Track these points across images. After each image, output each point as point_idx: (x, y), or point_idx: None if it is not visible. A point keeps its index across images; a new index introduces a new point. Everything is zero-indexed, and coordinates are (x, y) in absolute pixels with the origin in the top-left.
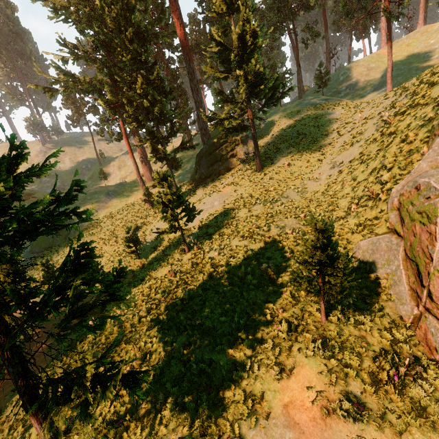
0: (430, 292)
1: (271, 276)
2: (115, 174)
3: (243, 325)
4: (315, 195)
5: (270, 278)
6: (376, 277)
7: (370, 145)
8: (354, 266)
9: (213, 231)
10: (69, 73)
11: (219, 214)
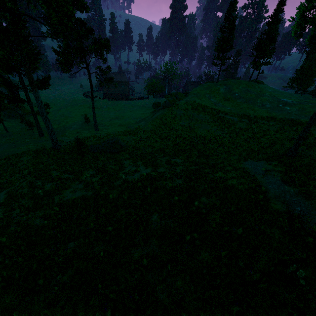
0: None
1: None
2: None
3: None
4: None
5: None
6: None
7: None
8: None
9: None
10: None
11: None
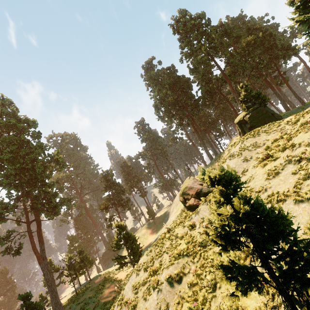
0: None
1: None
2: None
3: None
4: None
5: None
6: None
7: None
8: None
9: None
10: None
11: None
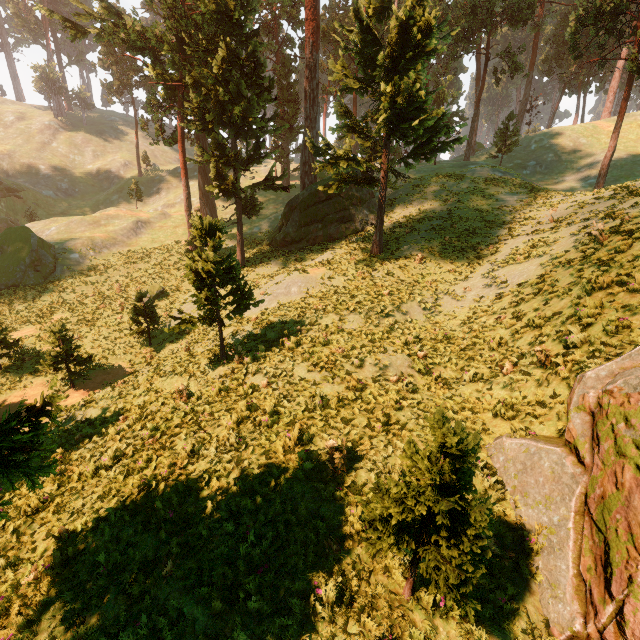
0: (623, 617)
1: (338, 465)
2: (159, 196)
3: (259, 555)
4: (450, 323)
5: (337, 466)
6: (518, 520)
7: (559, 268)
8: (486, 484)
9: (275, 337)
10: (113, 7)
11: (293, 310)
